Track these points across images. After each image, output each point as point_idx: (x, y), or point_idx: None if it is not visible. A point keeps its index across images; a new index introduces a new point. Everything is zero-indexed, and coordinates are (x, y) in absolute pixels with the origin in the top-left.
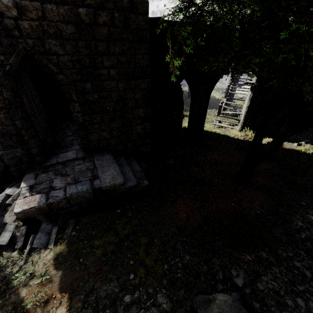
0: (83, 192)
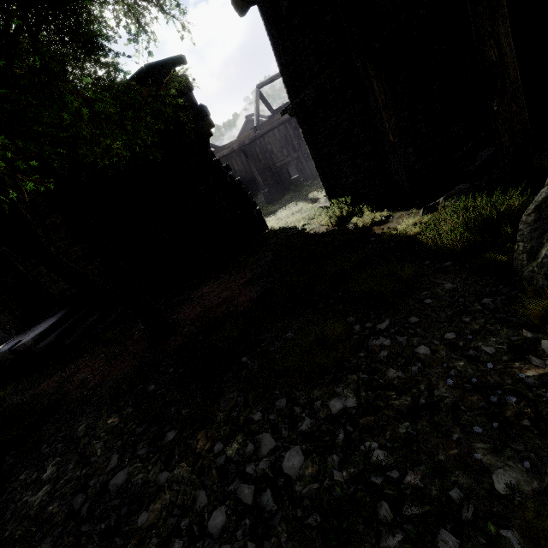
0: (4, 353)
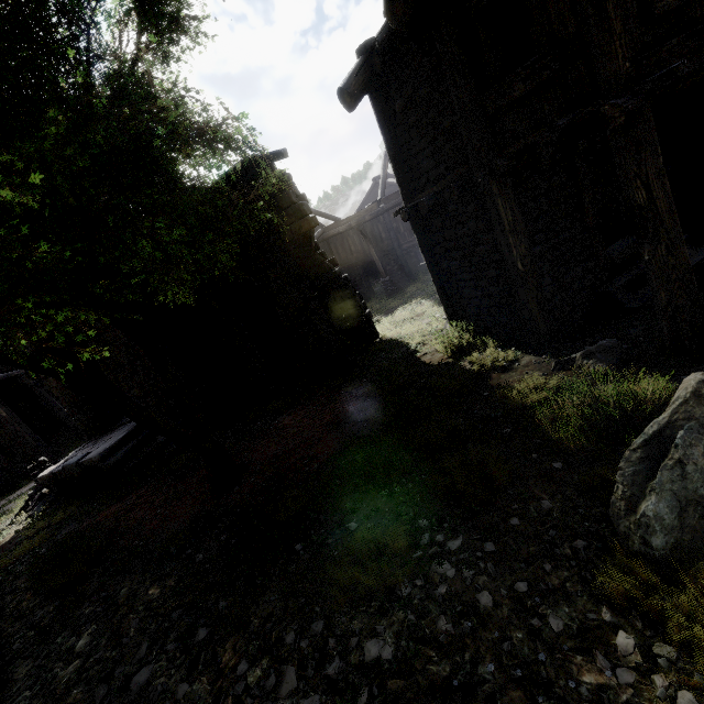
0: (71, 465)
